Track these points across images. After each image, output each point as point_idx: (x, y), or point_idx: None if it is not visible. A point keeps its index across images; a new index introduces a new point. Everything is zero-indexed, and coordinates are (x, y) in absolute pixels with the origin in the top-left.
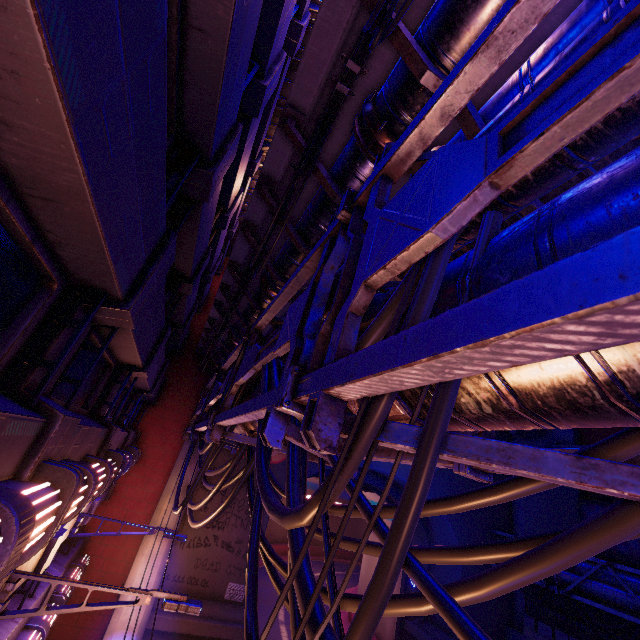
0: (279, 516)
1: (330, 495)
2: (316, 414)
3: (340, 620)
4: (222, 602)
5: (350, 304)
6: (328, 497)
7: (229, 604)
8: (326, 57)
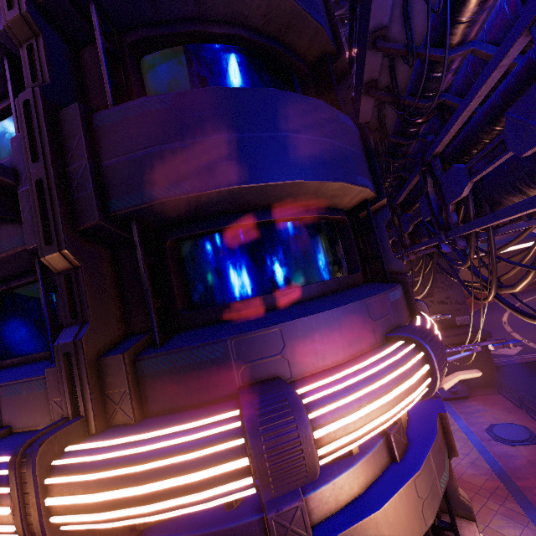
0: (461, 266)
1: (471, 256)
2: (457, 242)
3: (500, 282)
4: (457, 327)
5: (449, 210)
6: (471, 256)
7: (462, 327)
8: (370, 106)
